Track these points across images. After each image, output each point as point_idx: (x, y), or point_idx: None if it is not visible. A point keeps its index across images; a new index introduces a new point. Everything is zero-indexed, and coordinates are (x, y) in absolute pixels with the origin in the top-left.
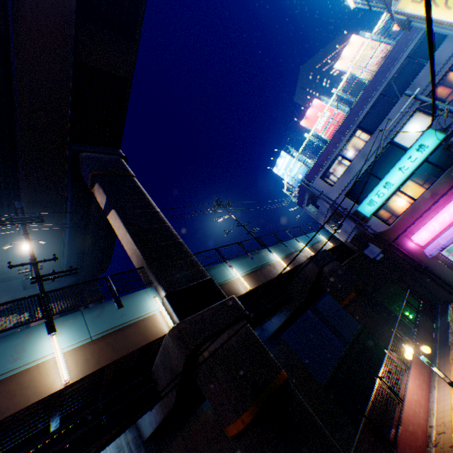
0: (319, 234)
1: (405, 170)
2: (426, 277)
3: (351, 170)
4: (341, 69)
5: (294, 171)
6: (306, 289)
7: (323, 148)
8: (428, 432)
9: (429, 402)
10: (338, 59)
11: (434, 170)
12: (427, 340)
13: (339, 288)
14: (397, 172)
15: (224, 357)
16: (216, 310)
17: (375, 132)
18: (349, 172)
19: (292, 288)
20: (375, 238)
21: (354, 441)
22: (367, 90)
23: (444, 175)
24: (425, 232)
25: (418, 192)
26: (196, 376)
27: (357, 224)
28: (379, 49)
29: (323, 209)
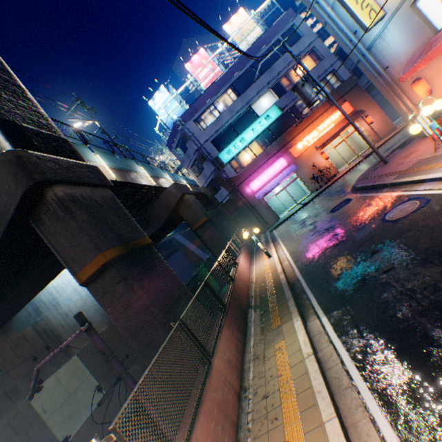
0: (182, 178)
1: (256, 131)
2: (253, 214)
3: (220, 121)
4: (228, 33)
5: (171, 110)
6: (167, 214)
7: (202, 95)
8: (251, 281)
9: (251, 270)
10: (228, 23)
11: (271, 138)
12: (250, 248)
13: (196, 213)
14: (251, 132)
15: (85, 204)
16: (76, 166)
17: (243, 95)
18: (218, 122)
19: (153, 213)
20: (227, 181)
21: (212, 269)
22: (244, 57)
23: (276, 142)
24: (258, 182)
25: (260, 152)
26: (37, 224)
27: (216, 168)
28: (256, 32)
29: (191, 151)
